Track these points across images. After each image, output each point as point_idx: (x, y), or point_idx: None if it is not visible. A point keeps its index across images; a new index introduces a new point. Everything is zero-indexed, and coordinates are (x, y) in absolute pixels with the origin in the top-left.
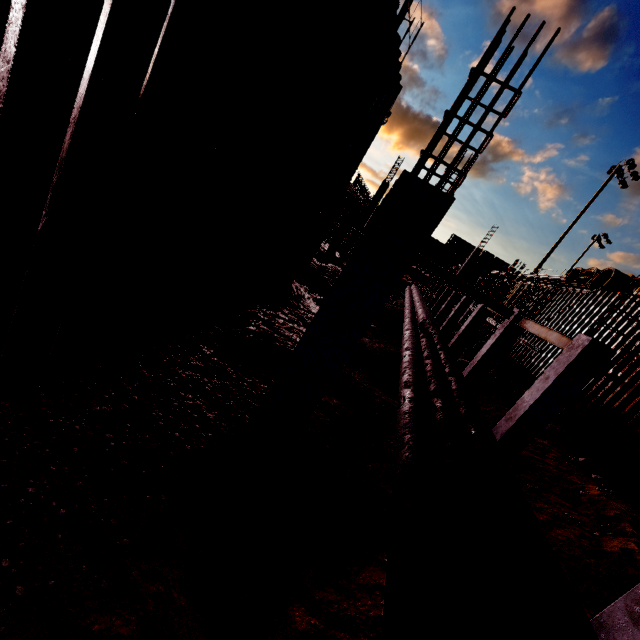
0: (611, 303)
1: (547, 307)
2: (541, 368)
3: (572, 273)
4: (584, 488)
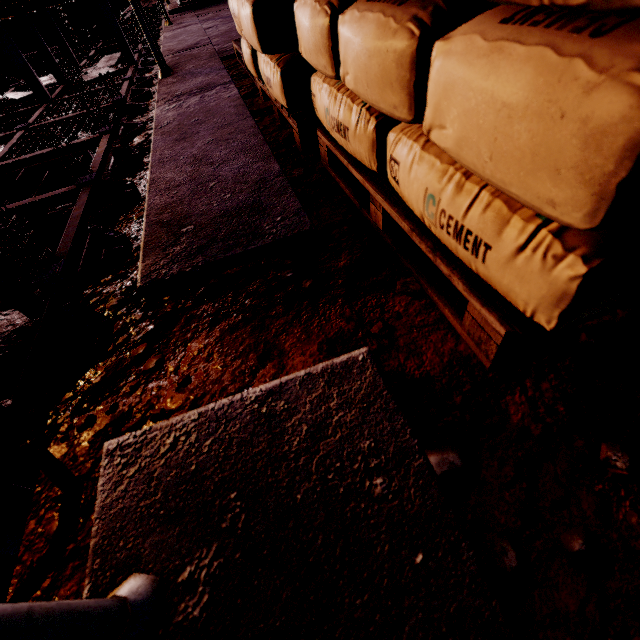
0: None
1: None
2: None
3: None
4: None
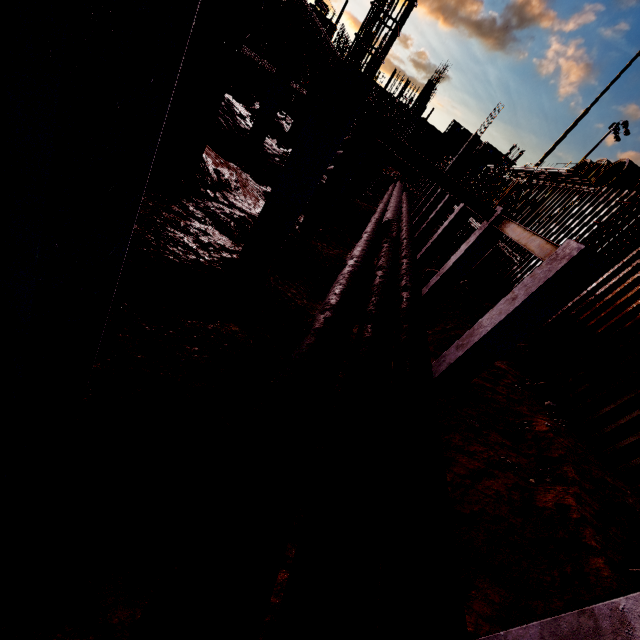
0: (614, 203)
1: (540, 209)
2: (518, 279)
3: (577, 167)
4: (532, 423)
